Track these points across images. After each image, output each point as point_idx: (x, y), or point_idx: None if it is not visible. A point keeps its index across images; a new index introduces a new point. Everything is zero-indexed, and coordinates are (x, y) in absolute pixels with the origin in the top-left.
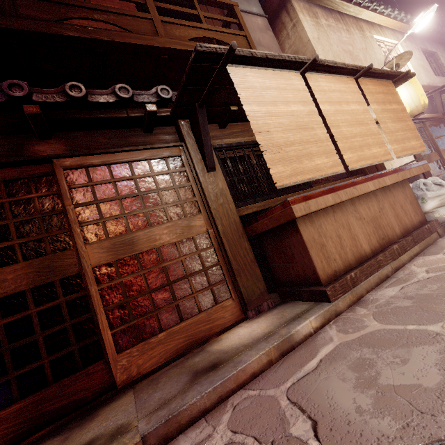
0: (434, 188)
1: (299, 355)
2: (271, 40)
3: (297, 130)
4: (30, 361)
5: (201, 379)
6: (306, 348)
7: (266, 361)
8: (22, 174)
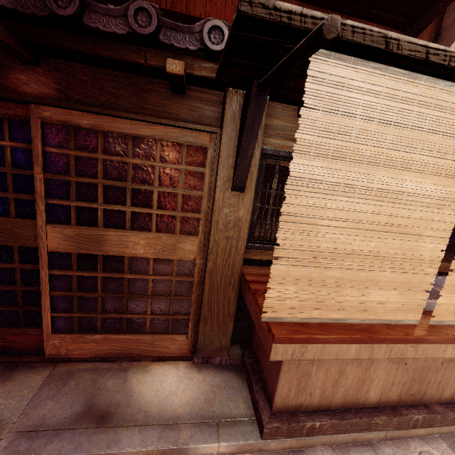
0: None
1: None
2: None
3: (381, 233)
4: None
5: (79, 429)
6: None
7: None
8: None
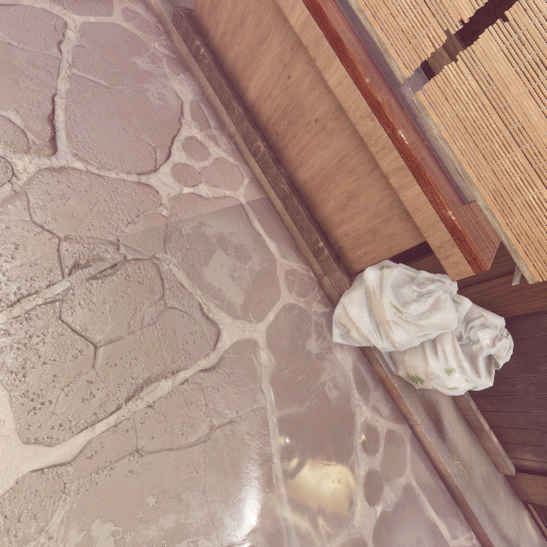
0: (408, 289)
1: None
2: None
3: None
4: None
5: None
6: None
7: None
8: None
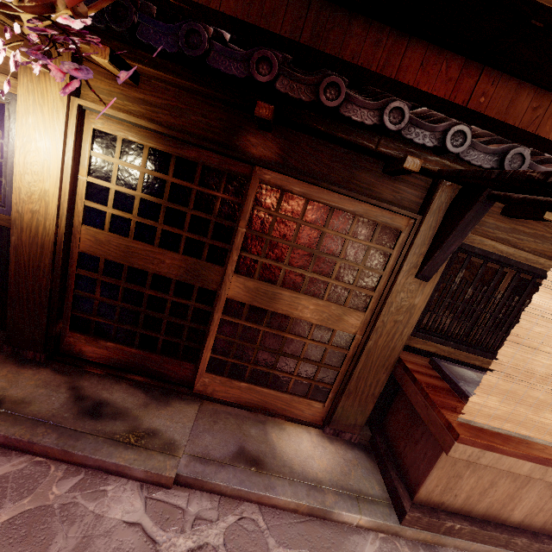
0: None
1: (321, 534)
2: None
3: None
4: (153, 329)
5: (238, 466)
6: (333, 534)
7: (292, 508)
8: (221, 166)
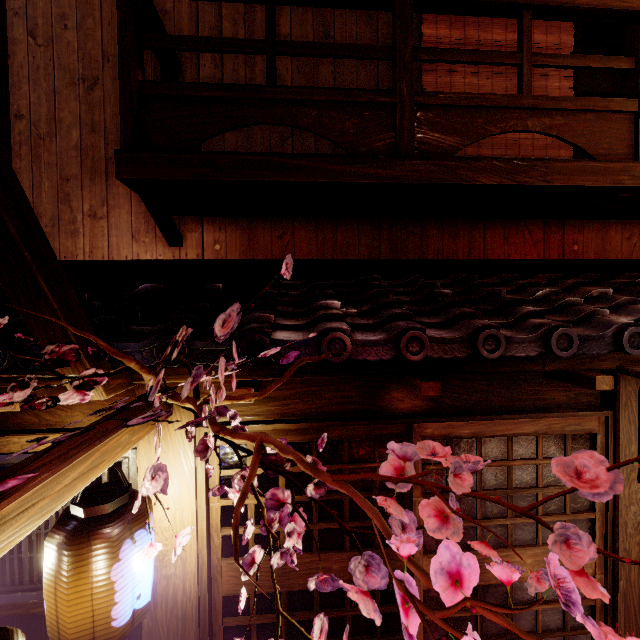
0: None
1: None
2: None
3: None
4: None
5: None
6: None
7: None
8: (370, 433)
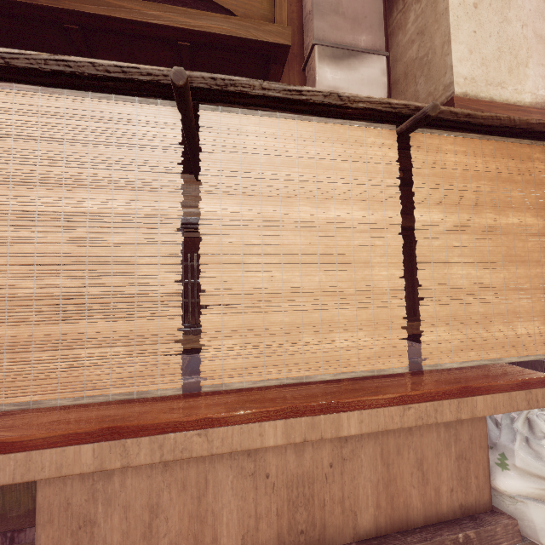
0: (544, 448)
1: None
2: (369, 3)
3: (66, 266)
4: None
5: None
6: None
7: None
8: None
